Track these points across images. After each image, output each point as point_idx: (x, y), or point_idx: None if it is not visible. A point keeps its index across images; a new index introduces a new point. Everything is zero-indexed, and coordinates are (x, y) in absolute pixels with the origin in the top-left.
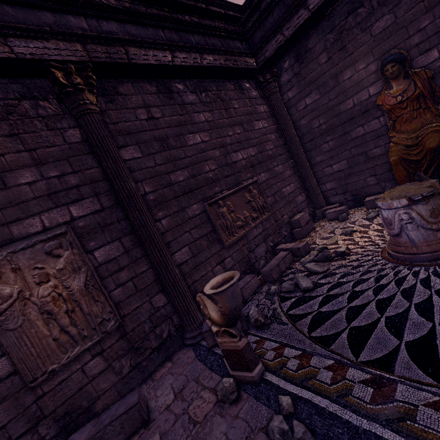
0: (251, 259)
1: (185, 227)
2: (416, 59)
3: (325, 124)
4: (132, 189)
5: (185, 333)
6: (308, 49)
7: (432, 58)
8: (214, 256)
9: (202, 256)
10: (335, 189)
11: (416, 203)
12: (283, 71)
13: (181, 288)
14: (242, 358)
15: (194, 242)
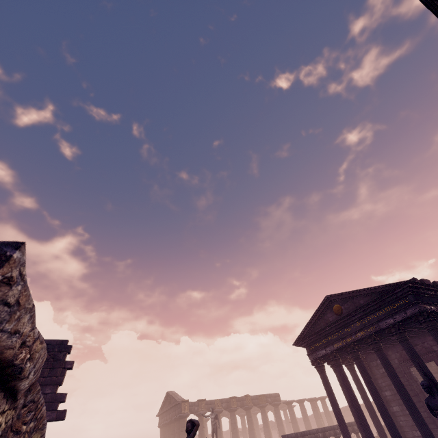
0: None
1: None
2: None
3: None
4: None
5: None
6: None
7: None
8: None
9: None
10: None
11: None
12: None
13: None
14: None
15: None
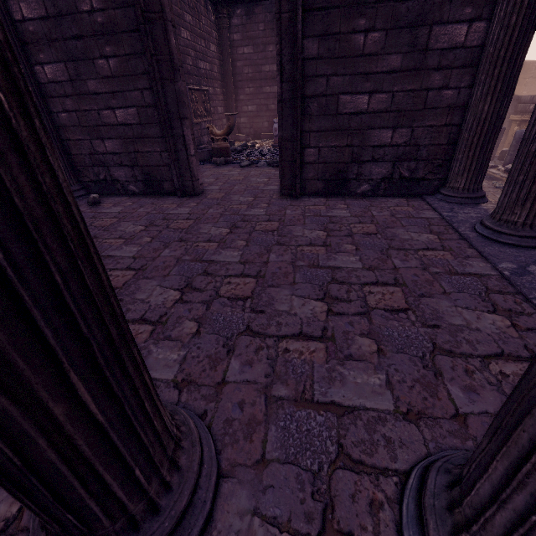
0: (201, 141)
1: None
2: None
3: (251, 74)
4: None
5: None
6: (255, 12)
7: None
8: None
9: None
10: (246, 124)
11: None
12: (235, 15)
13: None
14: (228, 151)
15: None
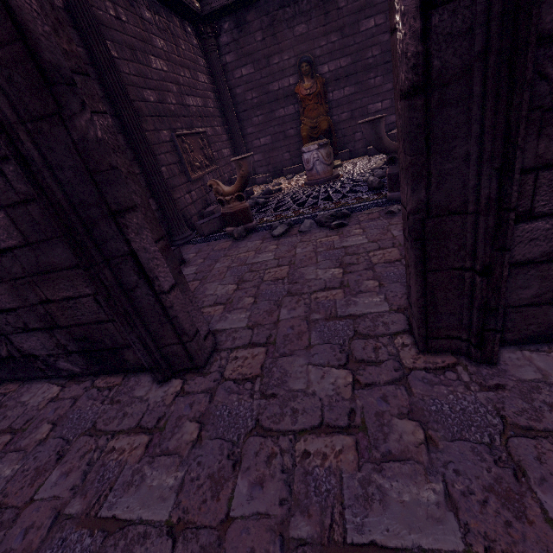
0: (208, 200)
1: (161, 149)
2: (317, 67)
3: (257, 99)
4: (125, 87)
5: (174, 238)
6: (247, 21)
7: (325, 70)
8: (184, 184)
9: (176, 181)
10: (261, 161)
11: (321, 148)
12: (223, 31)
13: (172, 196)
14: (247, 214)
15: (169, 166)
